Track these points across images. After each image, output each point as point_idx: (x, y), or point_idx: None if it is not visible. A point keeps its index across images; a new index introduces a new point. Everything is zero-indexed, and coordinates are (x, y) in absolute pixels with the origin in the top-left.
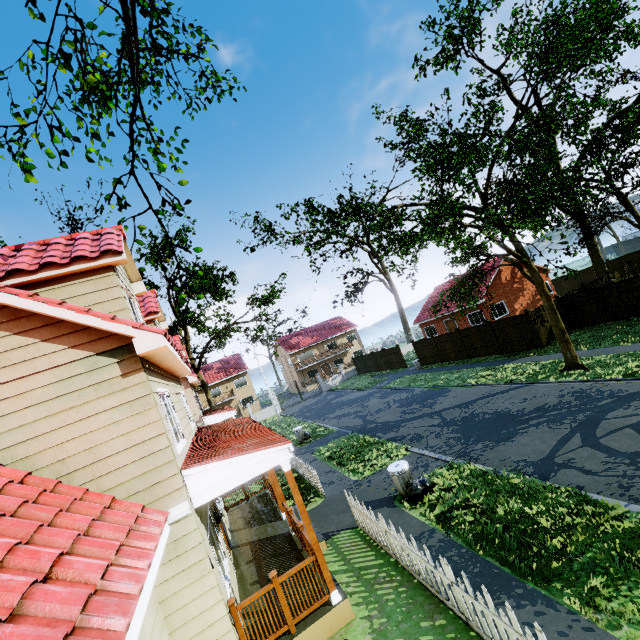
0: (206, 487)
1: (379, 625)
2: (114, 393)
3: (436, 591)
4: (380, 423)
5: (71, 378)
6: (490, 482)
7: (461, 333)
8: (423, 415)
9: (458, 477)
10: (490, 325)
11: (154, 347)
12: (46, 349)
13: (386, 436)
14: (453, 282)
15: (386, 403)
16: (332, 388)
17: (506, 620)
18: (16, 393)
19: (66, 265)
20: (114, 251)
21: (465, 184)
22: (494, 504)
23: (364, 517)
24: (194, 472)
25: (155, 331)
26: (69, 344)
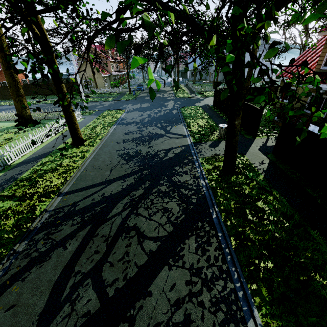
0: None
1: None
2: None
3: None
4: None
5: None
6: None
7: None
8: None
9: None
10: None
11: None
12: None
13: None
14: None
15: None
16: None
17: None
18: None
19: None
20: None
21: None
22: None
23: None
24: None
25: None
26: None
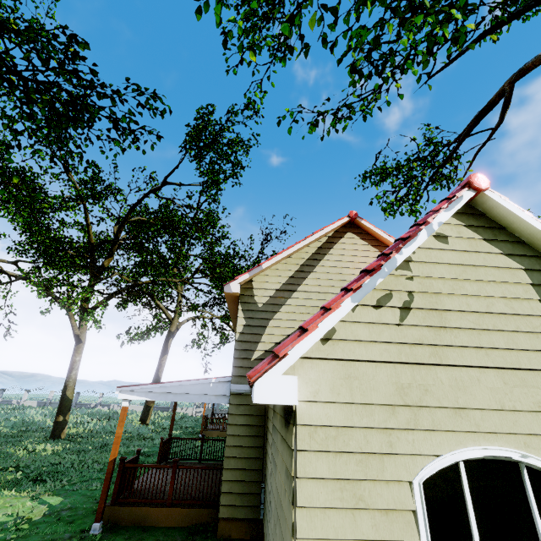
0: None
1: None
2: None
3: None
4: None
5: None
6: None
7: None
8: None
9: None
10: None
11: None
12: None
13: None
14: None
15: None
16: None
17: None
18: None
19: None
20: None
21: None
22: None
23: None
24: None
25: None
26: None
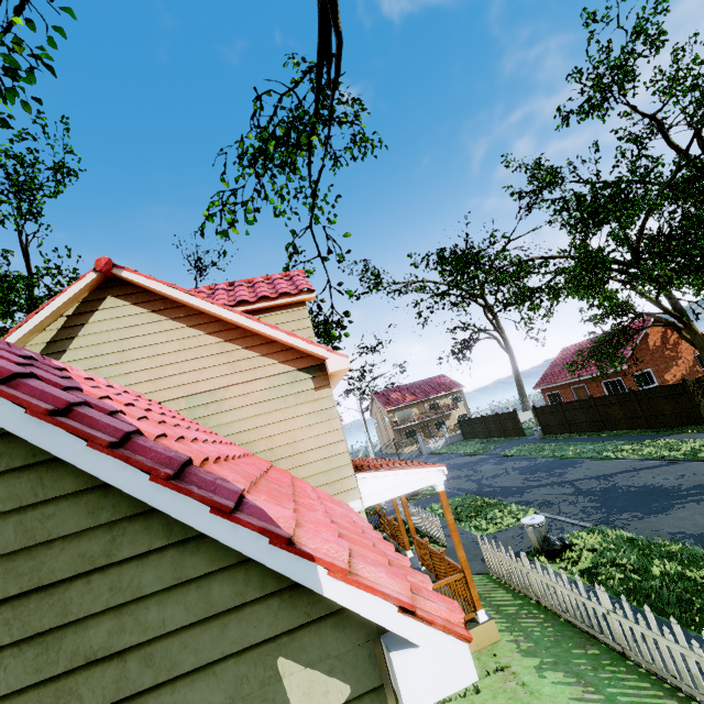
0: (374, 491)
1: (527, 647)
2: (308, 402)
3: (587, 626)
4: (499, 487)
5: (279, 386)
6: (641, 548)
7: (596, 401)
8: (551, 483)
9: (601, 541)
10: (634, 394)
11: (342, 368)
12: (264, 362)
13: (508, 500)
14: (585, 344)
15: (503, 469)
16: (434, 451)
17: (670, 637)
18: (243, 393)
19: (275, 299)
20: (308, 290)
21: (619, 239)
22: (647, 566)
23: (500, 560)
24: (365, 477)
25: (343, 355)
26: (279, 360)
